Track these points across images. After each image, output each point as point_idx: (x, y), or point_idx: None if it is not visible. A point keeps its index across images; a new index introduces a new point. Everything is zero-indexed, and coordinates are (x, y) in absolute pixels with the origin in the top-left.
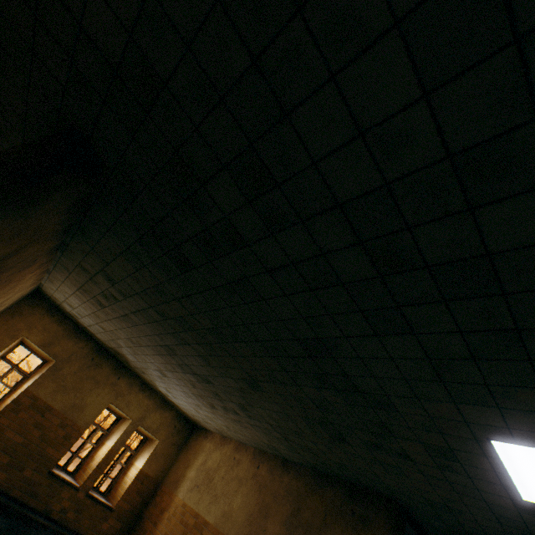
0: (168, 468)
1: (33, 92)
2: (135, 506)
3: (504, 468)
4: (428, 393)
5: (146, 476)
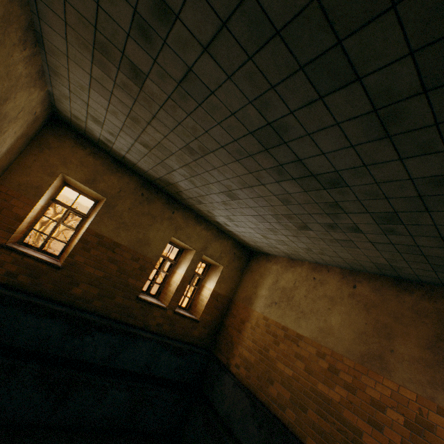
0: (235, 288)
1: None
2: (215, 317)
3: None
4: None
5: (219, 295)
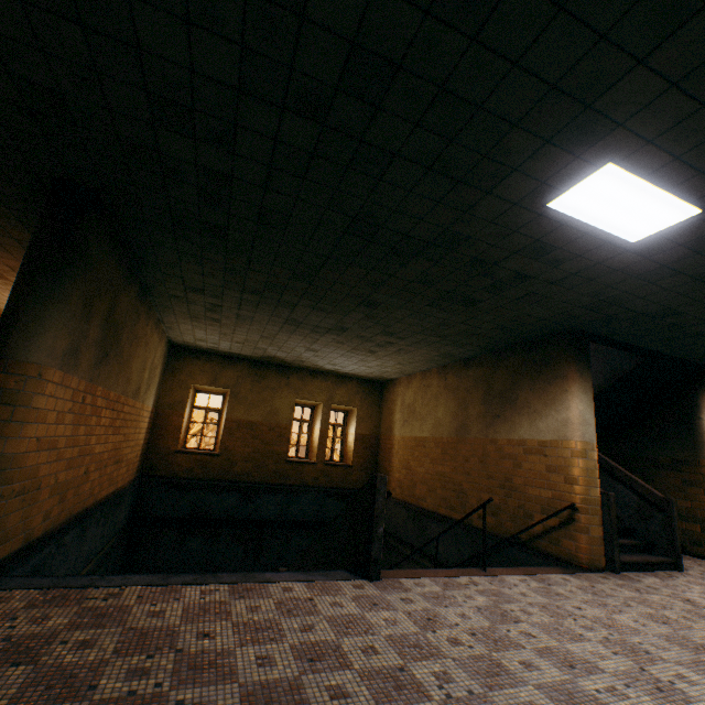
0: (378, 424)
1: (8, 171)
2: (368, 458)
3: (585, 225)
4: (465, 201)
5: (363, 436)
